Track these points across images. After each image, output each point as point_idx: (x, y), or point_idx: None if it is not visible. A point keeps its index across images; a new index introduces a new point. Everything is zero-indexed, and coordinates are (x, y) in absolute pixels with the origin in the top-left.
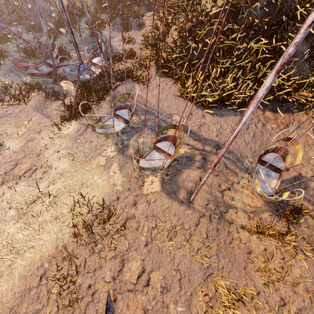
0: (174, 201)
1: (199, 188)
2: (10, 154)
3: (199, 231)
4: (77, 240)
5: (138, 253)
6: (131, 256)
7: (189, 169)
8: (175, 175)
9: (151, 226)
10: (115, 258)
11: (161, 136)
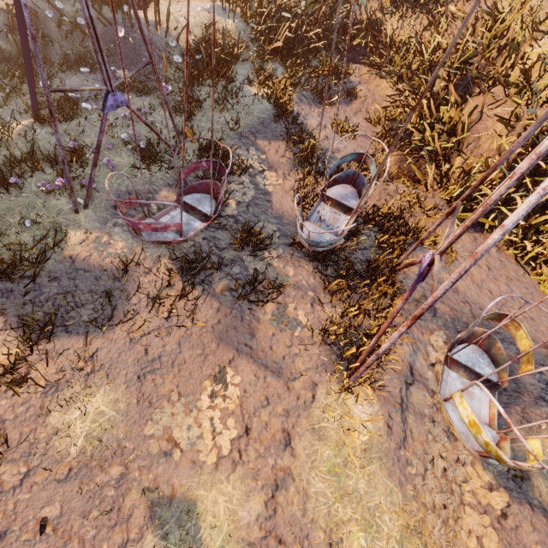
0: None
1: None
2: None
3: None
4: None
5: None
6: None
7: None
8: None
9: None
10: None
11: None
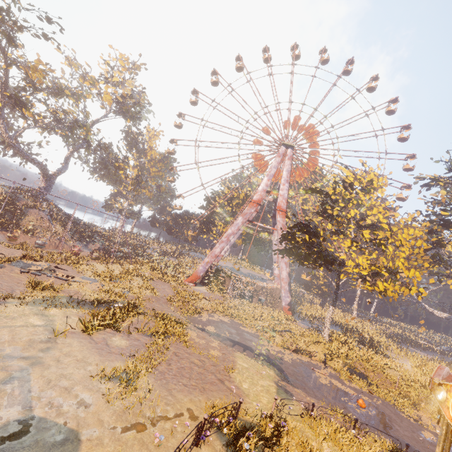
0: None
1: None
2: None
3: None
4: None
5: None
6: None
7: None
8: None
9: None
10: None
11: None
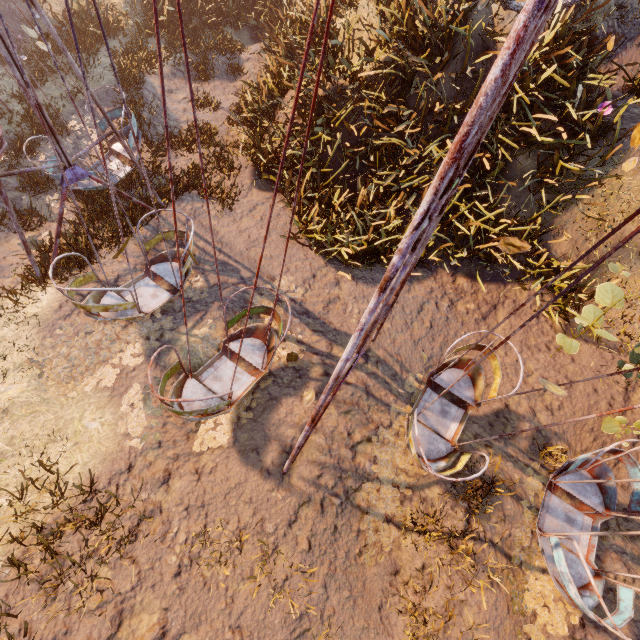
0: (253, 471)
1: (295, 452)
2: None
3: (295, 537)
4: (18, 572)
5: (157, 595)
6: (140, 602)
7: (295, 396)
8: (265, 410)
9: (195, 531)
10: (100, 613)
11: (241, 328)
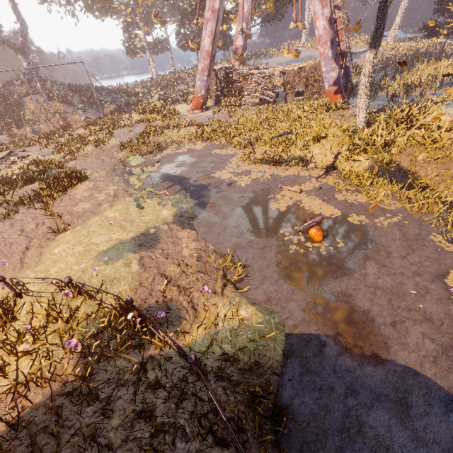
0: None
1: None
2: None
3: None
4: None
5: None
6: None
7: None
8: None
9: None
10: None
11: None
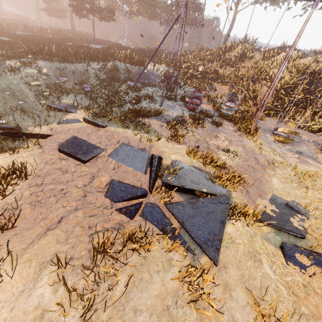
0: None
1: None
2: (242, 154)
3: None
4: None
5: None
6: None
7: None
8: None
9: None
10: None
11: (321, 144)
